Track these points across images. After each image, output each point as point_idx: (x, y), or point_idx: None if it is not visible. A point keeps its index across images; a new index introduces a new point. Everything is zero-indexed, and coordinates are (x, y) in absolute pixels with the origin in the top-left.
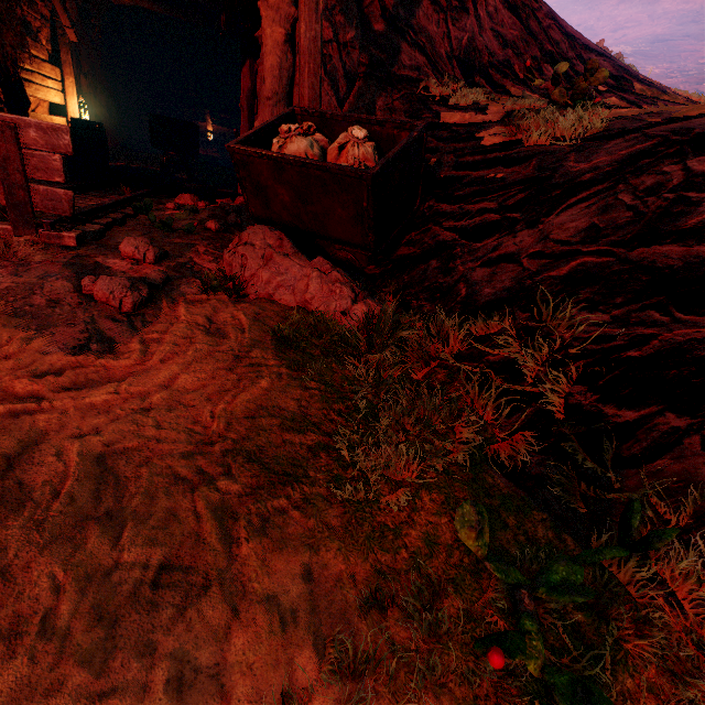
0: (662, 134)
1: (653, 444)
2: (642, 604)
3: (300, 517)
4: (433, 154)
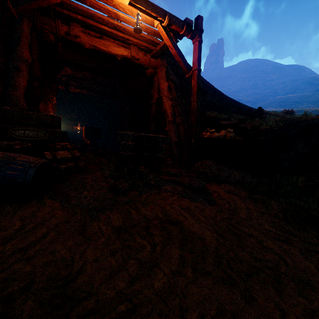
0: (305, 125)
1: None
2: None
3: None
4: None
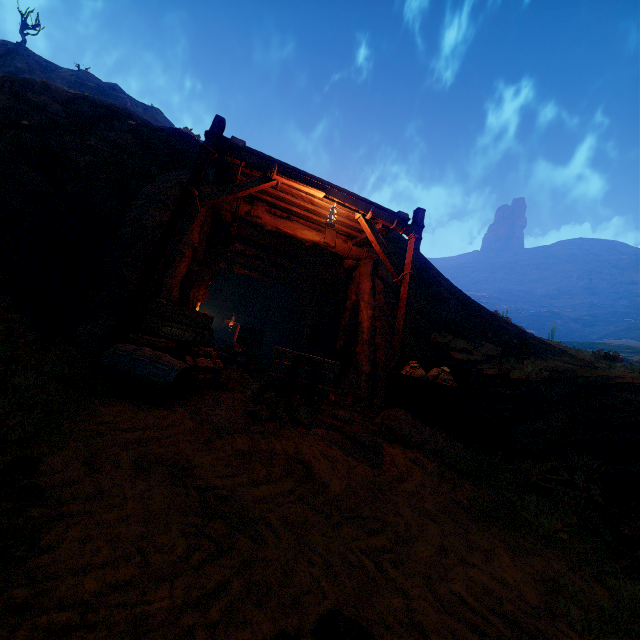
0: (580, 383)
1: None
2: None
3: (531, 538)
4: None
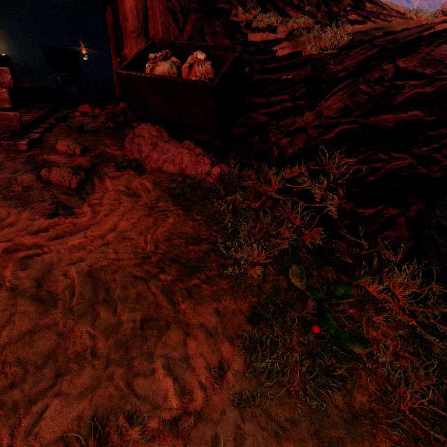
0: (382, 44)
1: (382, 224)
2: (379, 300)
3: (207, 287)
4: (246, 64)
